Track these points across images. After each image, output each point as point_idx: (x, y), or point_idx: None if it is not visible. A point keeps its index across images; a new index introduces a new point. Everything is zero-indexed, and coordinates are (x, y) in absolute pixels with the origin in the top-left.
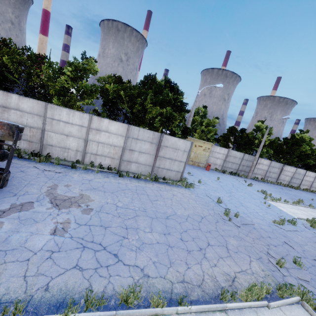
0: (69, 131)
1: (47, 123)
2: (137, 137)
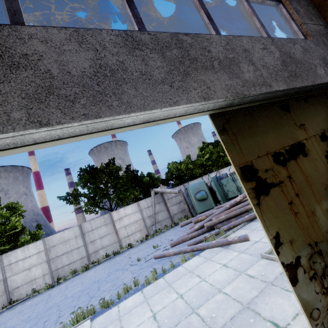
0: None
1: None
2: None
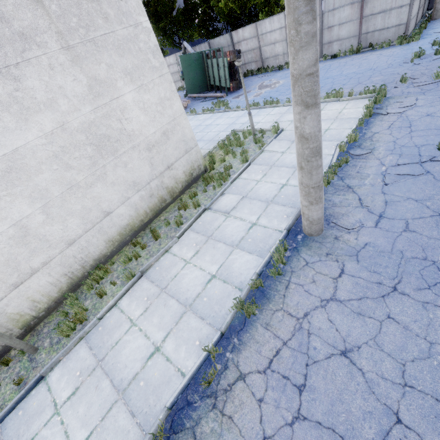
0: (274, 39)
1: (260, 40)
2: (332, 7)
